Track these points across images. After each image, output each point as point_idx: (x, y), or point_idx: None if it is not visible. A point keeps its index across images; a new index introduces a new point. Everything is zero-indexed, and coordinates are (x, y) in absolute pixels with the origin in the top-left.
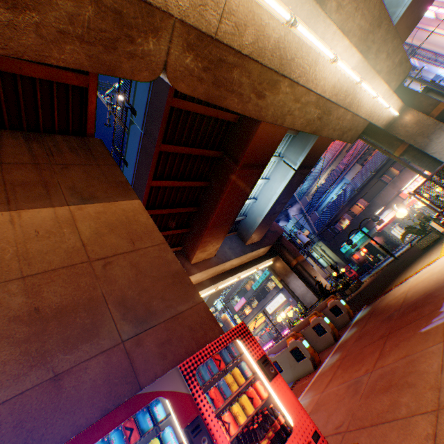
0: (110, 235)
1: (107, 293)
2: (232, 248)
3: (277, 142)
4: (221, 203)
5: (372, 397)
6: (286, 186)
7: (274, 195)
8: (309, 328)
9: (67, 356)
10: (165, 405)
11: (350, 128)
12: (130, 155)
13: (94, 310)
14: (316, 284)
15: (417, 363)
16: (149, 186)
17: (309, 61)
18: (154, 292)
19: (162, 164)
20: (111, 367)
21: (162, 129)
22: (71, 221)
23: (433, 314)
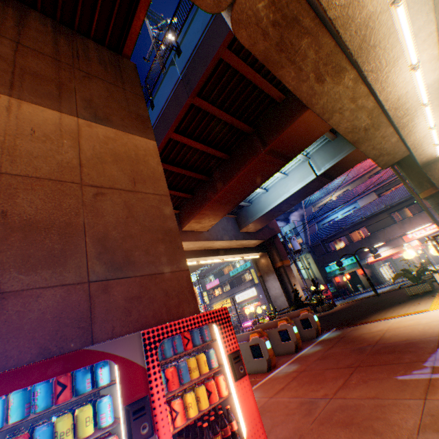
0: (113, 166)
1: (88, 225)
2: (226, 230)
3: (313, 139)
4: (233, 181)
5: (328, 426)
6: (301, 189)
7: (286, 193)
8: (274, 330)
9: (21, 276)
10: (112, 369)
11: (389, 153)
12: (160, 98)
13: (69, 237)
14: (293, 291)
15: (389, 412)
16: (168, 137)
17: (389, 57)
18: (140, 242)
19: (189, 119)
20: (67, 304)
21: (203, 80)
22: (75, 135)
23: (415, 366)
